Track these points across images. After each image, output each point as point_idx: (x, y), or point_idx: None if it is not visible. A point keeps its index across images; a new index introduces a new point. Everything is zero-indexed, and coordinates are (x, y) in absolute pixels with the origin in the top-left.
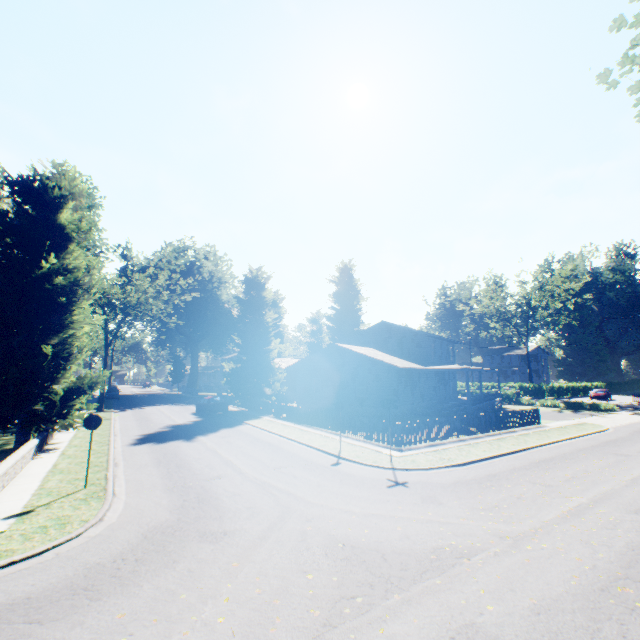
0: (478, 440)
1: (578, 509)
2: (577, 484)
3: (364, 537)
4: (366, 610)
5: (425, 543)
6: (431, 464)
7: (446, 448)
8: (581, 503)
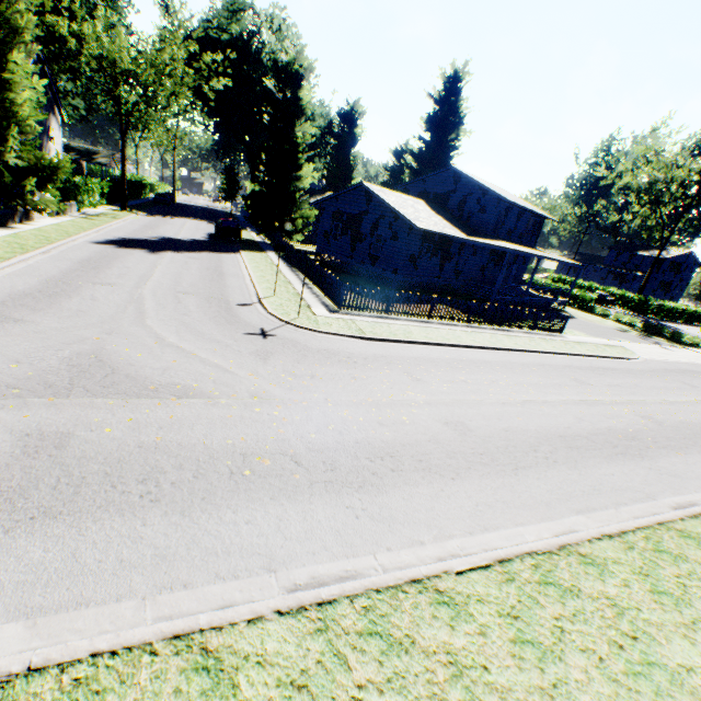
0: (443, 327)
1: (391, 403)
2: (450, 387)
3: (126, 358)
4: (5, 399)
5: (169, 378)
6: (334, 330)
7: (387, 323)
8: (408, 400)
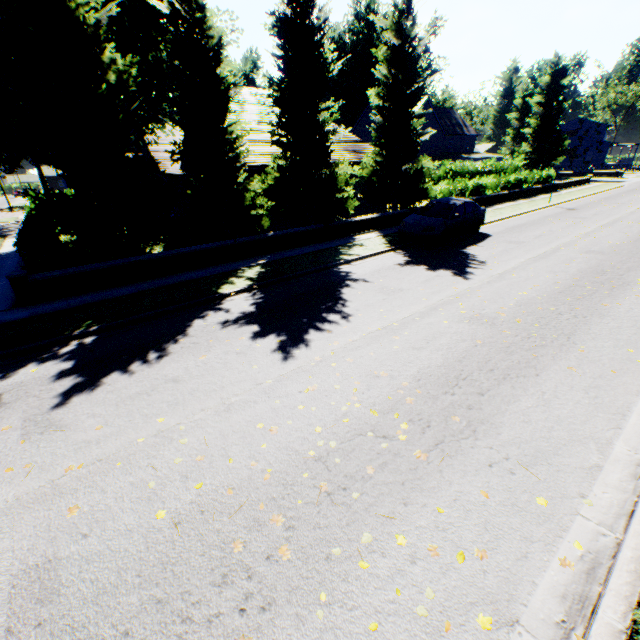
0: None
1: None
2: None
3: None
4: None
5: None
6: None
7: None
8: None
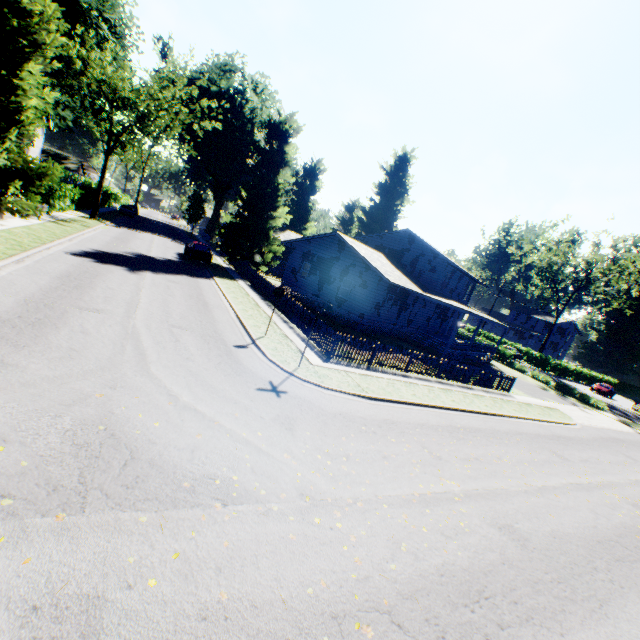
0: (422, 382)
1: (437, 497)
2: (471, 468)
3: (143, 430)
4: None
5: (201, 465)
6: (337, 386)
7: (377, 377)
8: (449, 492)
